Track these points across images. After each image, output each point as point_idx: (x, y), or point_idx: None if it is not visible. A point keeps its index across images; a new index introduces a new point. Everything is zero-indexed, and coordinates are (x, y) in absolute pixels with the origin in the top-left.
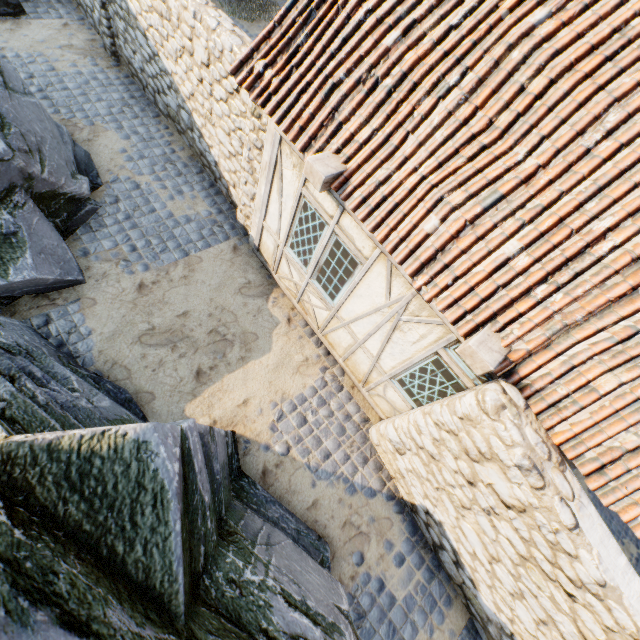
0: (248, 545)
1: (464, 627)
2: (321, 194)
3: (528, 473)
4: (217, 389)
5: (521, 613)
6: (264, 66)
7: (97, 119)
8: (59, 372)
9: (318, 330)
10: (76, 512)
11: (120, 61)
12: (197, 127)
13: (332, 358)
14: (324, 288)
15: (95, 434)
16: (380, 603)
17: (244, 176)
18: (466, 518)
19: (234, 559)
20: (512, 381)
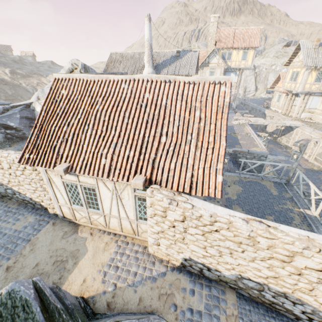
0: None
1: (236, 297)
2: (68, 177)
3: (172, 203)
4: (67, 285)
5: (228, 260)
6: (29, 155)
7: None
8: None
9: (105, 228)
10: None
11: None
12: (16, 191)
13: (118, 235)
14: (94, 208)
15: None
16: (195, 319)
17: (43, 193)
18: (188, 243)
19: None
20: (153, 183)
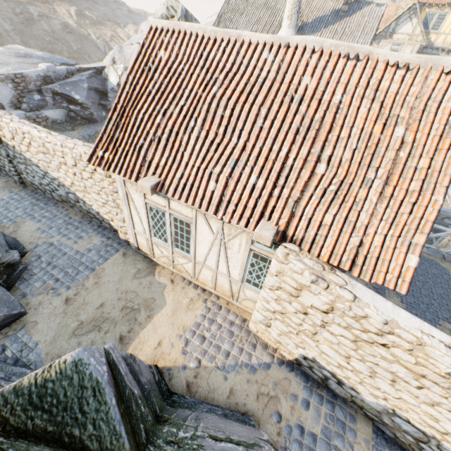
0: (180, 422)
1: (372, 432)
2: (155, 198)
3: (317, 282)
4: (137, 343)
5: (383, 386)
6: (103, 152)
7: (18, 218)
8: (17, 371)
9: (192, 278)
10: (41, 422)
11: (26, 185)
12: (81, 199)
13: (208, 292)
14: (182, 249)
15: (45, 369)
16: (306, 443)
17: (115, 211)
18: (319, 341)
19: (169, 428)
20: (288, 241)
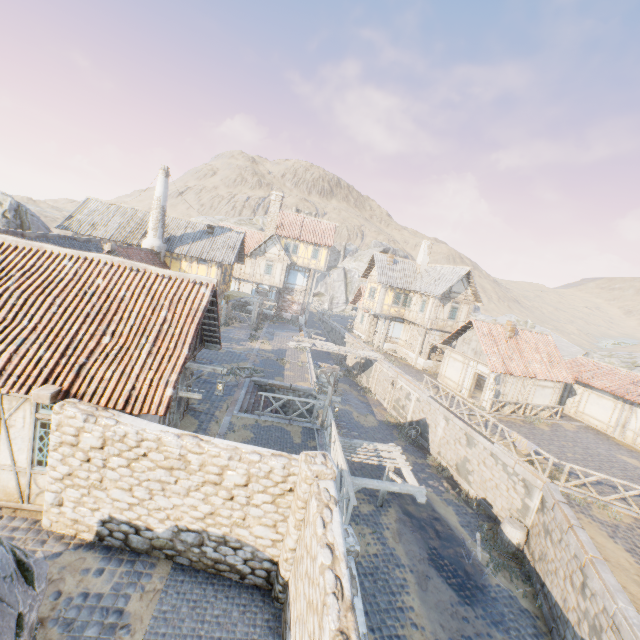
0: None
1: (171, 569)
2: None
3: (89, 419)
4: None
5: (162, 502)
6: None
7: None
8: None
9: None
10: None
11: None
12: None
13: None
14: None
15: None
16: (89, 604)
17: None
18: (108, 487)
19: None
20: (71, 397)
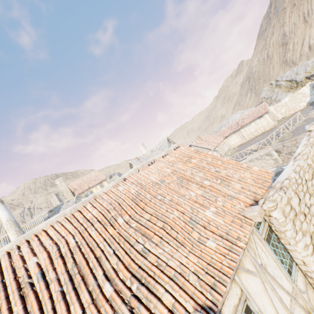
0: None
1: None
2: None
3: (284, 190)
4: None
5: None
6: None
7: None
8: None
9: None
10: None
11: None
12: None
13: None
14: None
15: None
16: None
17: None
18: None
19: None
20: (256, 204)
